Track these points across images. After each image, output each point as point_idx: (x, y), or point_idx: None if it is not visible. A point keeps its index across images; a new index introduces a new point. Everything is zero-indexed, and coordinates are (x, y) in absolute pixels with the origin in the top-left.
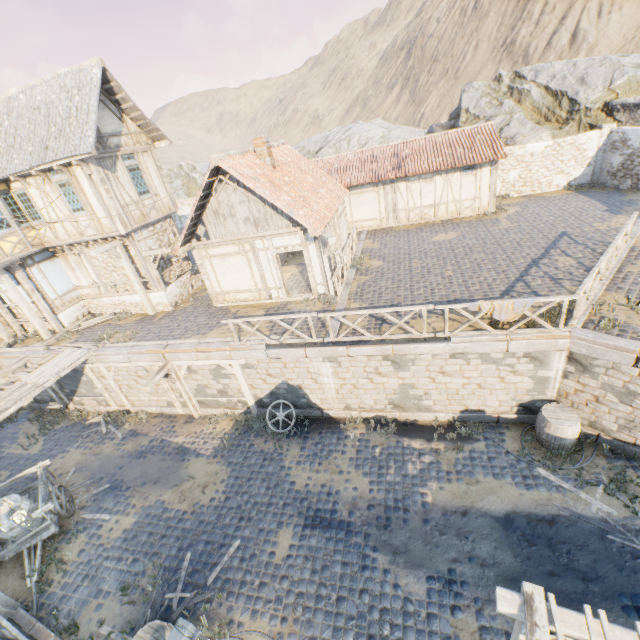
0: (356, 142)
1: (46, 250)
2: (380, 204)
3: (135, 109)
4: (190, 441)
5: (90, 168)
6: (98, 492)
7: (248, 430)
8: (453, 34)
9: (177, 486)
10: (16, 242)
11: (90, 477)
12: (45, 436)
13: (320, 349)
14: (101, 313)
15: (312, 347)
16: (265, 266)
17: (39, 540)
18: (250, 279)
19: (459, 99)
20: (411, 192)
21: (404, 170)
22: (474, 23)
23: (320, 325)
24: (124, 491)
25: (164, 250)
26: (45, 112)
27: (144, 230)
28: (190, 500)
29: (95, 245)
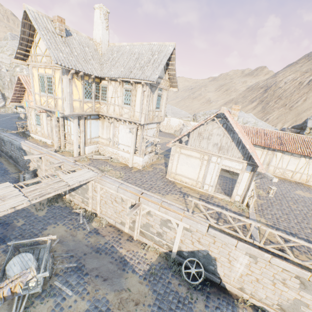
0: (241, 120)
1: (97, 115)
2: (261, 158)
3: (173, 70)
4: (129, 256)
5: (146, 88)
6: (68, 267)
7: (167, 268)
8: (293, 90)
9: (118, 291)
10: (90, 106)
11: (66, 251)
12: (48, 207)
13: (250, 247)
14: (103, 154)
15: (243, 242)
16: (210, 171)
17: (27, 293)
18: (196, 173)
19: (304, 121)
20: (282, 159)
21: (285, 147)
22: (306, 89)
23: (242, 225)
24: (84, 275)
25: (156, 139)
26: (136, 56)
27: (149, 125)
28: (126, 311)
29: (122, 122)
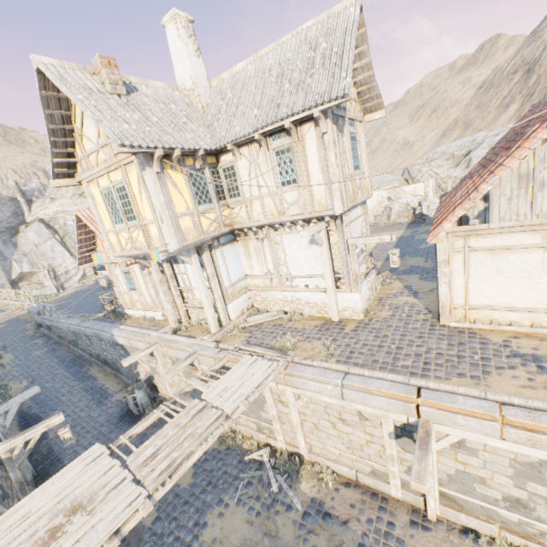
0: None
1: (230, 232)
2: None
3: (366, 68)
4: None
5: (326, 124)
6: None
7: None
8: None
9: None
10: (212, 219)
11: None
12: None
13: None
14: (265, 308)
15: None
16: None
17: None
18: (541, 291)
19: None
20: None
21: None
22: None
23: None
24: None
25: (384, 237)
26: (277, 72)
27: (349, 213)
28: None
29: (285, 229)
